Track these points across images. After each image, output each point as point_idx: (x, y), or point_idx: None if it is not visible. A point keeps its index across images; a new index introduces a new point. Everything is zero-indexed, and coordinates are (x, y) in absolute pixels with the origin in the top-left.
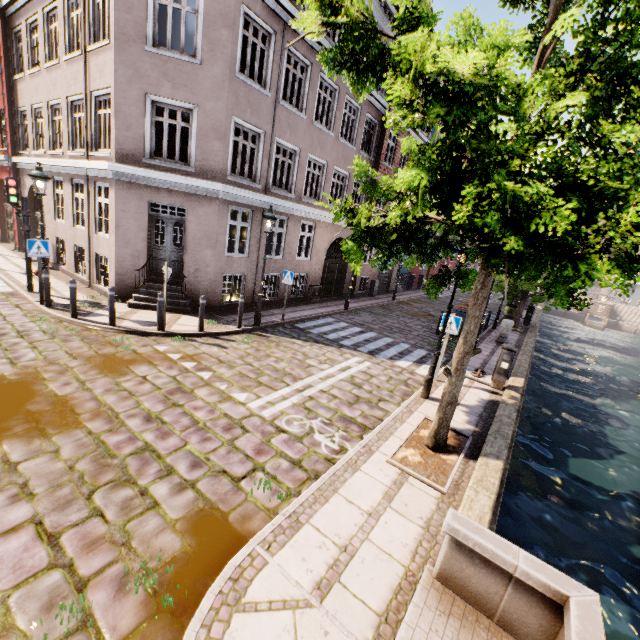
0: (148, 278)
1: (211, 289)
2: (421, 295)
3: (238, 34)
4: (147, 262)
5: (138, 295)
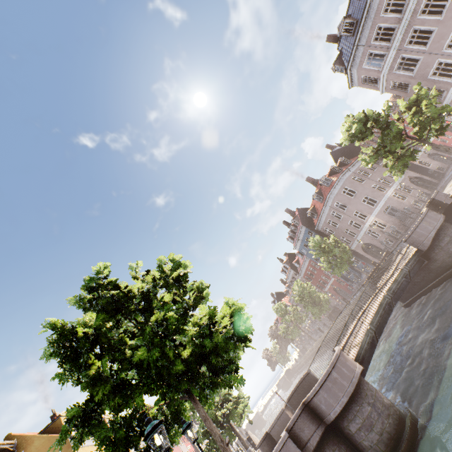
0: None
1: None
2: None
3: (401, 74)
4: None
5: None
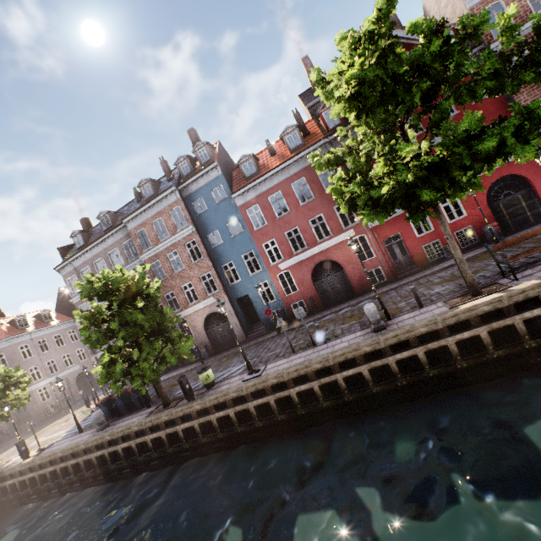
0: None
1: None
2: (266, 337)
3: None
4: None
5: None
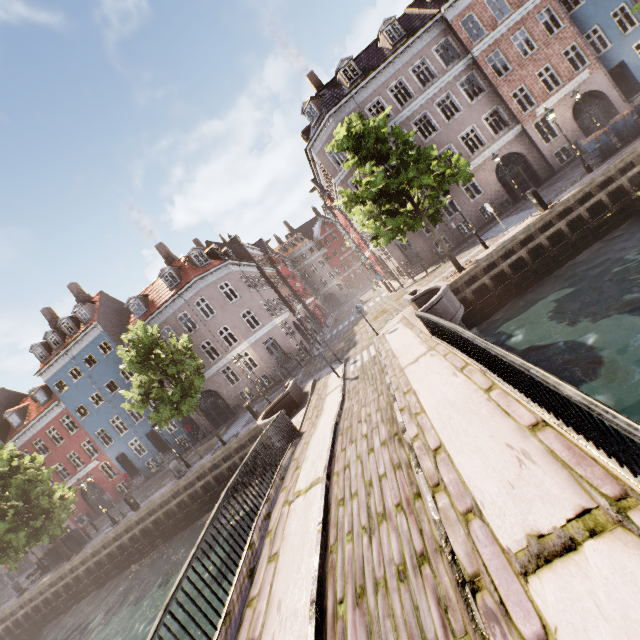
0: (412, 265)
1: (431, 253)
2: None
3: None
4: (407, 260)
5: (412, 273)
